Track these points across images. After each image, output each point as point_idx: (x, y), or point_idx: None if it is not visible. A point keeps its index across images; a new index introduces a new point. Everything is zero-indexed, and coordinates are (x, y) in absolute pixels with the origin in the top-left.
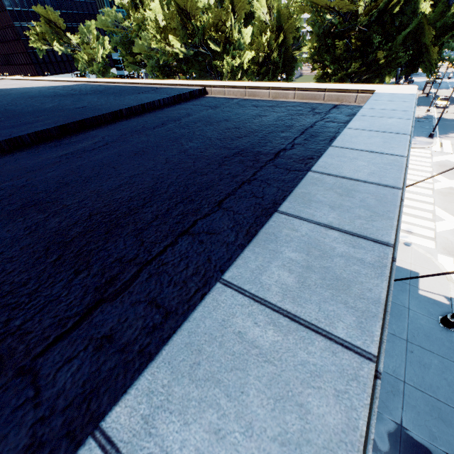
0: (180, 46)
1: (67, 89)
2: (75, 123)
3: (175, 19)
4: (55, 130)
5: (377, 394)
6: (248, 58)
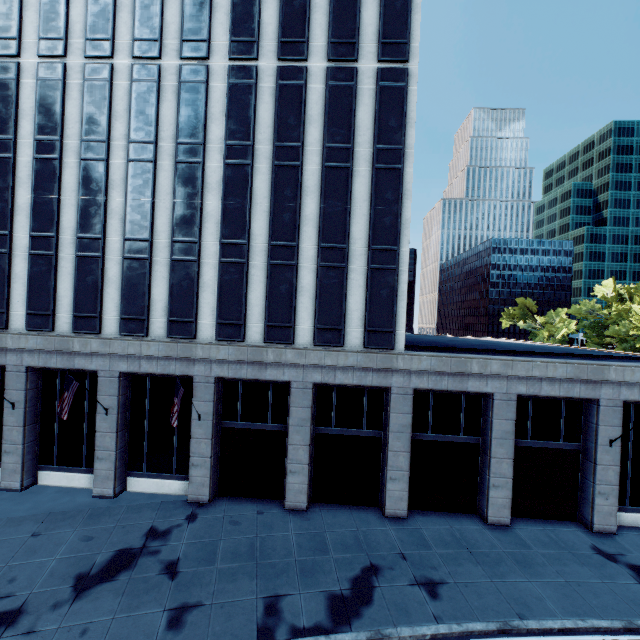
0: None
1: (557, 347)
2: (578, 354)
3: None
4: (570, 354)
5: None
6: None
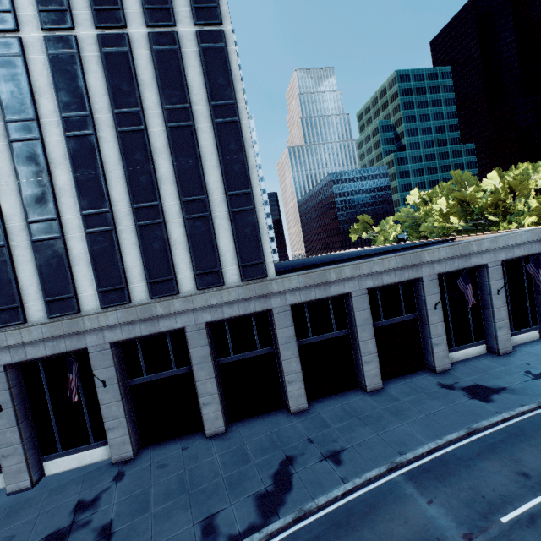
0: (458, 222)
1: (390, 246)
2: (403, 248)
3: (455, 207)
4: (398, 249)
5: (444, 247)
6: (530, 221)
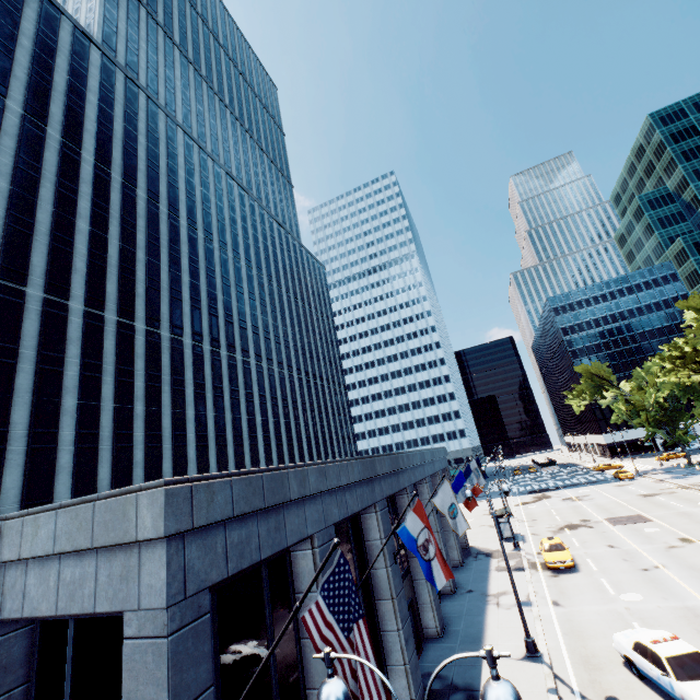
0: None
1: None
2: None
3: None
4: None
5: None
6: None
